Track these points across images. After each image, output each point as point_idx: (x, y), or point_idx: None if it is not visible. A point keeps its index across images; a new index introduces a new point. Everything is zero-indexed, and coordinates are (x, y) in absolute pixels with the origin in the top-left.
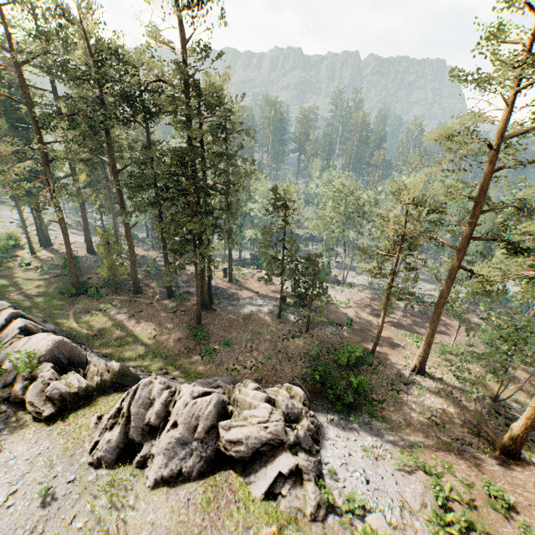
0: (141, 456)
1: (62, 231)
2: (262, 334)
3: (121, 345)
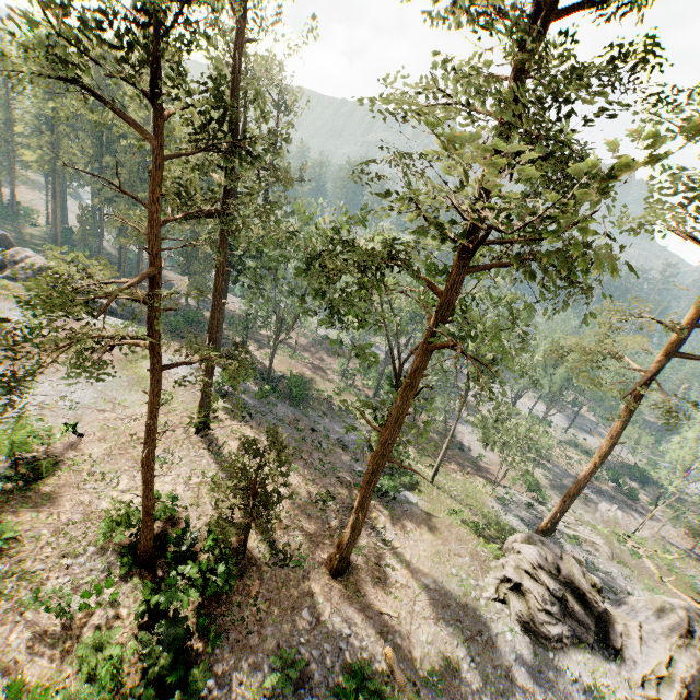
0: (7, 271)
1: (56, 199)
2: None
3: None
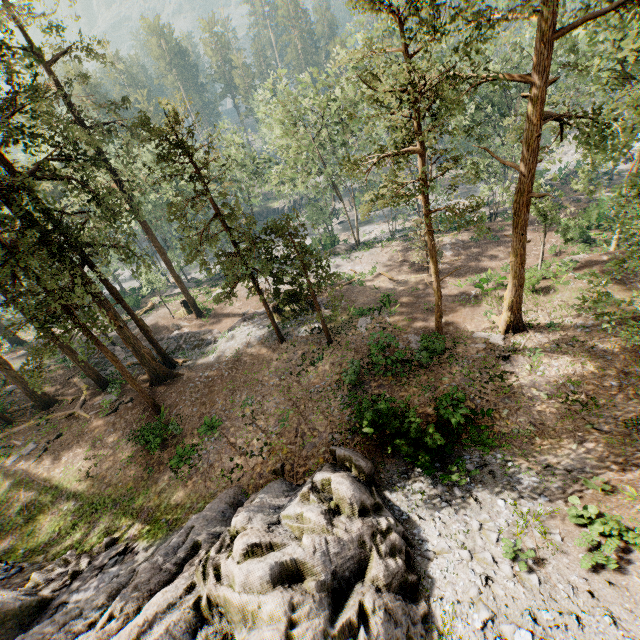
0: None
1: None
2: (264, 382)
3: (31, 519)
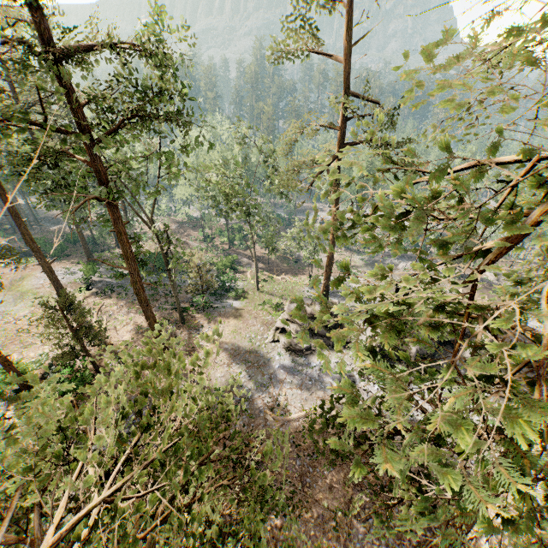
0: None
1: None
2: (49, 236)
3: None
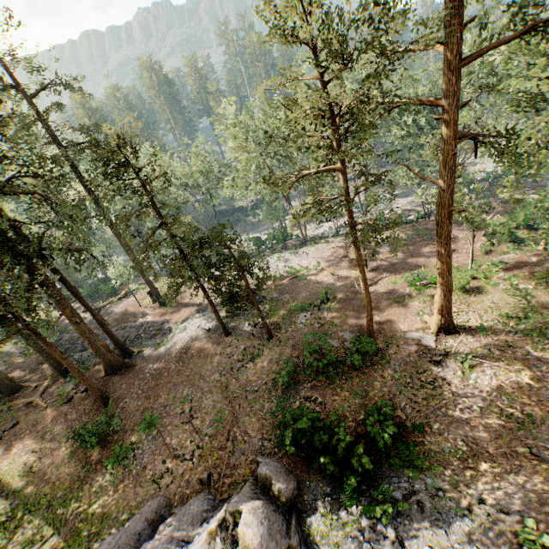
0: None
1: None
2: (206, 377)
3: None
